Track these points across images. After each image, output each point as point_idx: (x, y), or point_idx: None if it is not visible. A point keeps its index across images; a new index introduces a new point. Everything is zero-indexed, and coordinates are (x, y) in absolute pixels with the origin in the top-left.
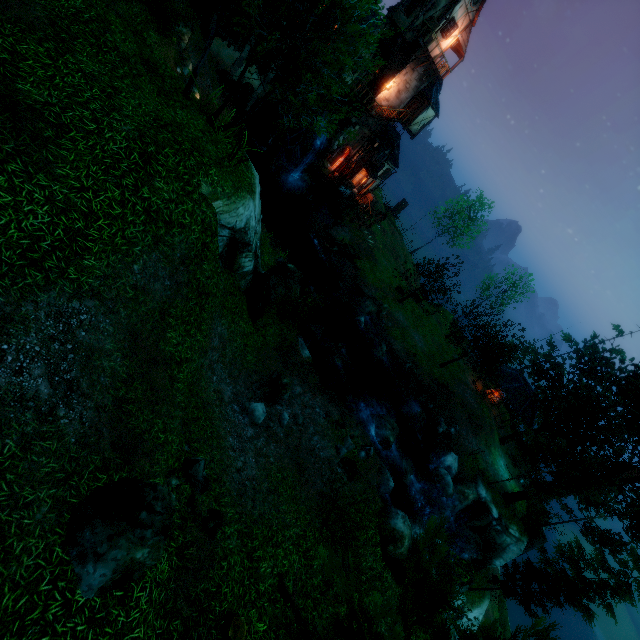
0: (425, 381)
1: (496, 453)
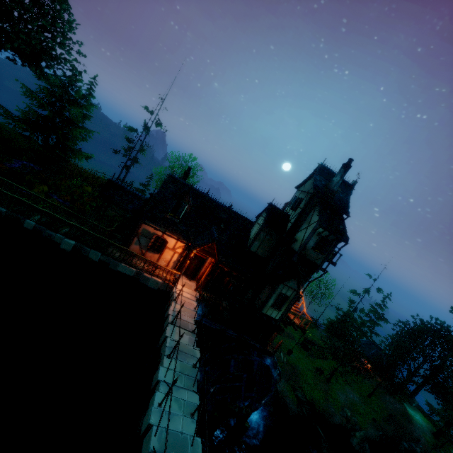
0: (390, 431)
1: (407, 409)
